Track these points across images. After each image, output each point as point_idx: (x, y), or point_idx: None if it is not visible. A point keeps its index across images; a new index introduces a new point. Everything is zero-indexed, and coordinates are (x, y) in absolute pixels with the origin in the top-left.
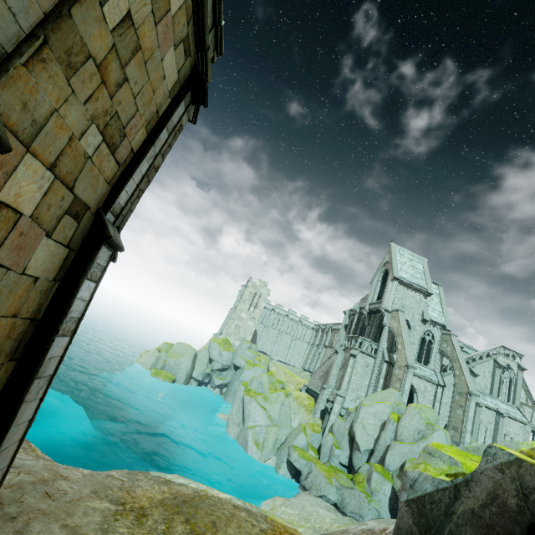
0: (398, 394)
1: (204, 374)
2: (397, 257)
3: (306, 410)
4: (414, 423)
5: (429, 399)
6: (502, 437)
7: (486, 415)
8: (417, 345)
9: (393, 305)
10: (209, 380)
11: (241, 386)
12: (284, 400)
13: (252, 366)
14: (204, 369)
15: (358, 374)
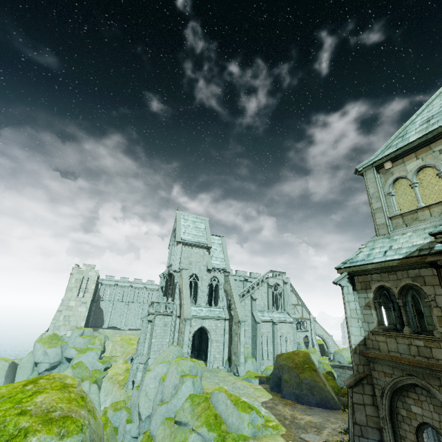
0: (177, 349)
1: None
2: (182, 223)
3: (119, 386)
4: (172, 380)
5: (220, 334)
6: (279, 339)
7: (266, 327)
8: (206, 292)
9: (181, 265)
10: None
11: None
12: (90, 389)
13: (83, 353)
14: (28, 377)
15: (158, 335)
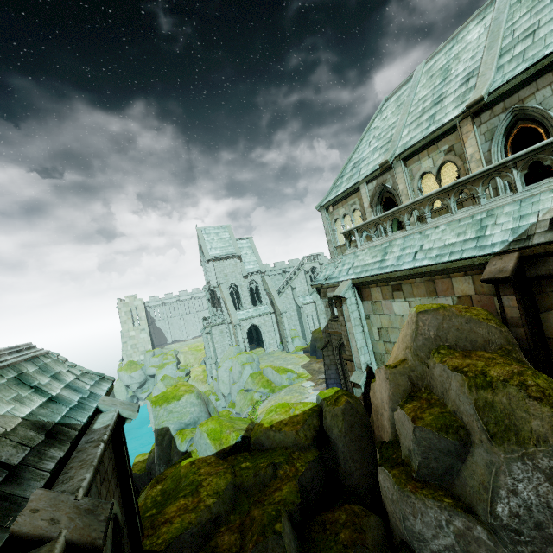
0: (235, 348)
1: (129, 399)
2: (205, 239)
3: (202, 383)
4: (237, 369)
5: (270, 325)
6: None
7: (309, 308)
8: (248, 296)
9: (218, 280)
10: (138, 399)
11: (147, 401)
12: None
13: (162, 368)
14: (126, 396)
15: (218, 341)
